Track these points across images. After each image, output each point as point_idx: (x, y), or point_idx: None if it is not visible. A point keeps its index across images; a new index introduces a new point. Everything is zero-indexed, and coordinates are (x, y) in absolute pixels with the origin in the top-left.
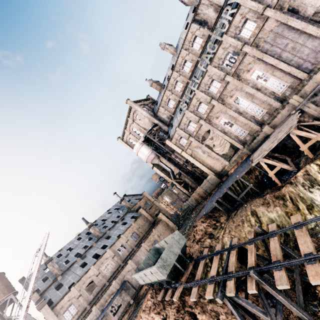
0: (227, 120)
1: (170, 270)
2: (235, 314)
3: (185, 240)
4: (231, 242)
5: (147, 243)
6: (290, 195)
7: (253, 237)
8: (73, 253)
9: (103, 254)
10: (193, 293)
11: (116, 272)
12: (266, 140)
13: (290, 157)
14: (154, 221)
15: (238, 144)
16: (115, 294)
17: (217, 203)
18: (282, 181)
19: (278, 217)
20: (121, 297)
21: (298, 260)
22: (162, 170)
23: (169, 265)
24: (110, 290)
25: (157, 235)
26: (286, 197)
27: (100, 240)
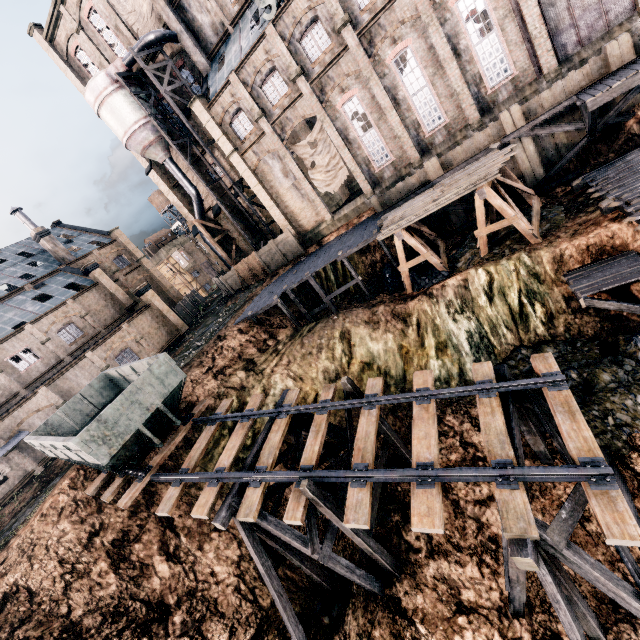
0: (362, 109)
1: (123, 446)
2: (248, 544)
3: (183, 376)
4: (285, 397)
5: (103, 353)
6: (420, 318)
7: (332, 398)
8: None
9: None
10: (168, 500)
11: (1, 409)
12: (422, 191)
13: (445, 242)
14: (132, 305)
15: (365, 182)
16: None
17: (282, 297)
18: (416, 286)
19: (384, 352)
20: (9, 464)
21: (403, 475)
22: (175, 187)
23: (123, 435)
24: None
25: (132, 338)
26: (411, 319)
27: None
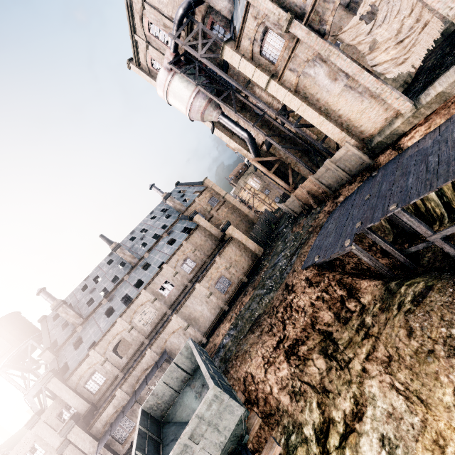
0: None
1: None
2: None
3: (240, 411)
4: None
5: (206, 283)
6: None
7: None
8: (99, 287)
9: (136, 299)
10: None
11: (159, 324)
12: None
13: None
14: (222, 237)
15: None
16: (150, 371)
17: None
18: None
19: None
20: (163, 372)
21: None
22: (233, 135)
23: None
24: (144, 363)
25: (224, 268)
26: None
27: (135, 269)
